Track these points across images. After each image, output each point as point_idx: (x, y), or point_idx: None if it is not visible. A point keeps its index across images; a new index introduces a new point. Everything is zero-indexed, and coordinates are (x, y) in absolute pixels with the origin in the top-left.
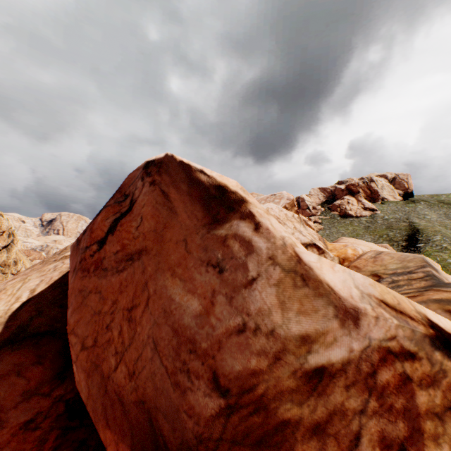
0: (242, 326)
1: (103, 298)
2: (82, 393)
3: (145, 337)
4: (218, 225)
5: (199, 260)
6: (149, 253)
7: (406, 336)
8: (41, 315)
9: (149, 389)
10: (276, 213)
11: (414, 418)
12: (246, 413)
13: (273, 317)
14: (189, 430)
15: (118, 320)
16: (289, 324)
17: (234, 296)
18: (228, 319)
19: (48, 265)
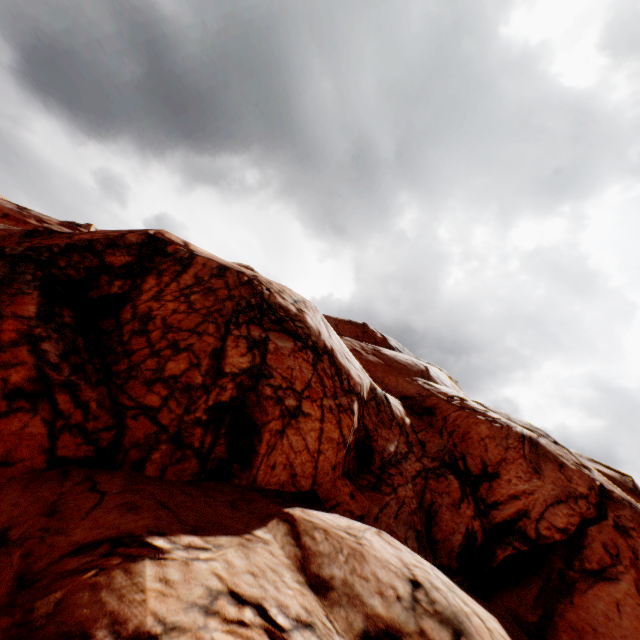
0: None
1: None
2: None
3: None
4: None
5: None
6: None
7: None
8: None
9: None
10: None
11: None
12: None
13: None
14: None
15: None
16: None
17: None
18: None
19: None
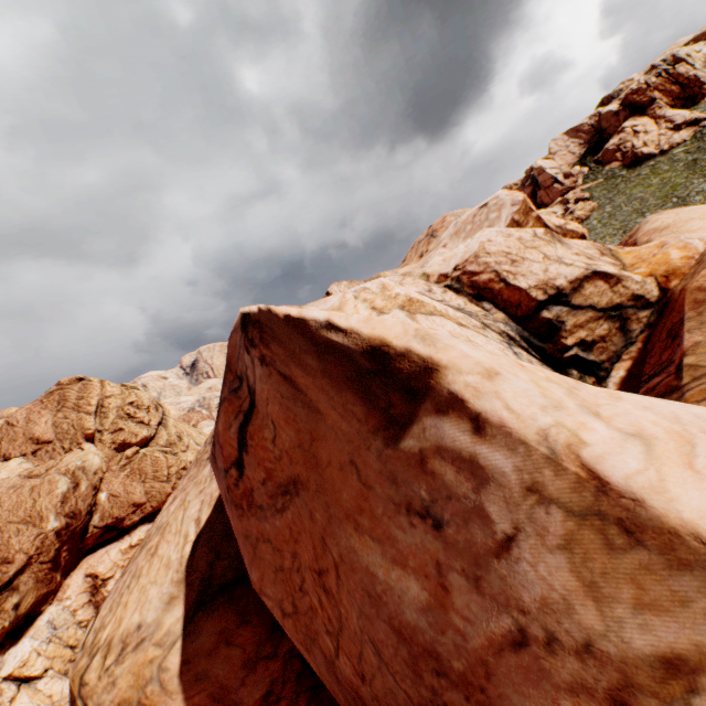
0: (518, 635)
1: (277, 549)
2: (311, 664)
3: (357, 629)
4: (398, 429)
5: (389, 502)
6: (306, 487)
7: None
8: (219, 557)
9: None
10: (500, 245)
11: None
12: None
13: (578, 616)
14: None
15: (310, 582)
16: (624, 632)
17: (480, 575)
18: (485, 620)
19: (203, 469)
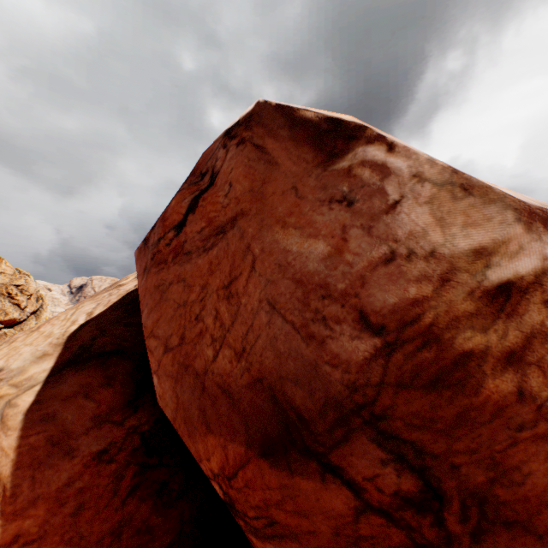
0: (390, 255)
1: (189, 286)
2: (168, 408)
3: (255, 305)
4: (336, 159)
5: (317, 201)
6: (246, 215)
7: None
8: (104, 334)
9: (267, 360)
10: None
11: None
12: (412, 349)
13: (430, 237)
14: (336, 382)
15: (211, 305)
16: (455, 241)
17: (373, 225)
18: (369, 251)
19: (101, 295)
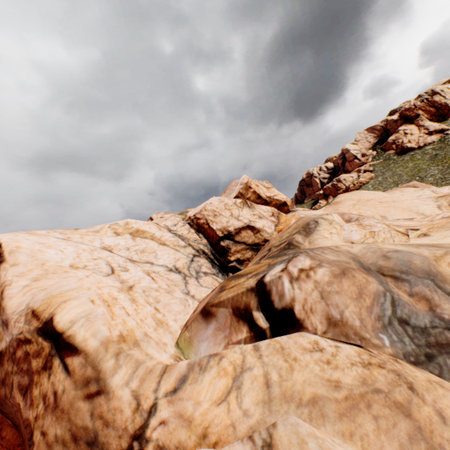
0: None
1: None
2: None
3: None
4: None
5: None
6: None
7: (27, 331)
8: None
9: None
10: (214, 206)
11: (32, 374)
12: None
13: None
14: None
15: None
16: None
17: None
18: None
19: None
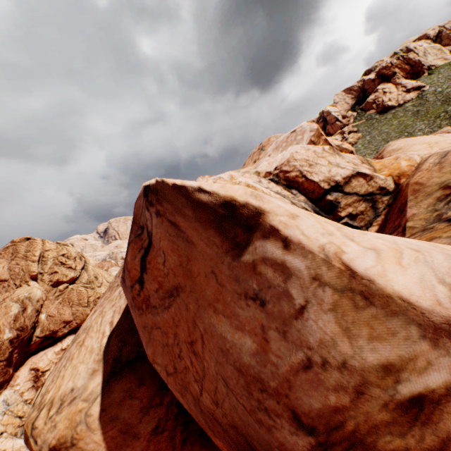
0: (307, 362)
1: (165, 332)
2: (184, 405)
3: (214, 373)
4: (240, 249)
5: (234, 293)
6: (184, 290)
7: None
8: (126, 344)
9: (236, 418)
10: (303, 155)
11: None
12: (341, 449)
13: (339, 348)
14: None
15: (185, 351)
16: (363, 353)
17: (286, 330)
18: (289, 356)
19: (114, 292)
